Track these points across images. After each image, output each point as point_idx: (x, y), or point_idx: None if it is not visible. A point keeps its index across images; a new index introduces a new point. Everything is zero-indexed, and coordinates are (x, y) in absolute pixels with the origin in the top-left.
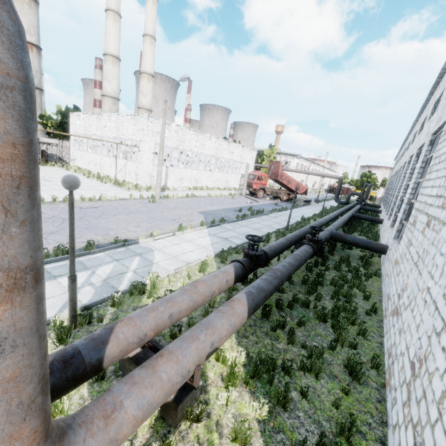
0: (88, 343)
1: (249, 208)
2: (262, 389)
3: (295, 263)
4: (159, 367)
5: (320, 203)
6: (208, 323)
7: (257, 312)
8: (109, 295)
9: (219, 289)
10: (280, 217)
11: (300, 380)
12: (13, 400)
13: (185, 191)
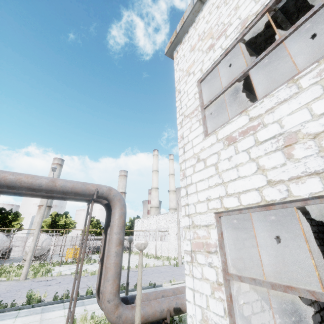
0: (130, 295)
1: None
2: None
3: None
4: (151, 301)
5: None
6: (176, 295)
7: None
8: None
9: None
10: None
11: None
12: (116, 270)
13: None
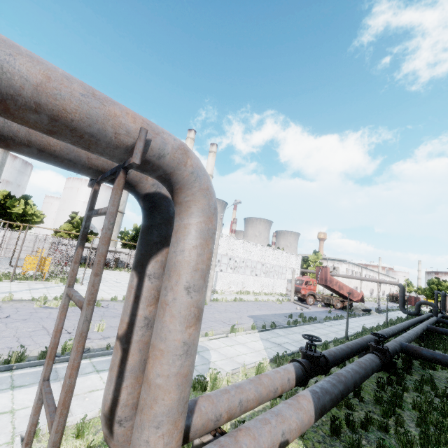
0: None
1: (300, 314)
2: None
3: (359, 370)
4: (240, 438)
5: (384, 313)
6: (277, 410)
7: (325, 428)
8: None
9: (281, 386)
10: (336, 325)
11: None
12: (182, 392)
13: (232, 295)
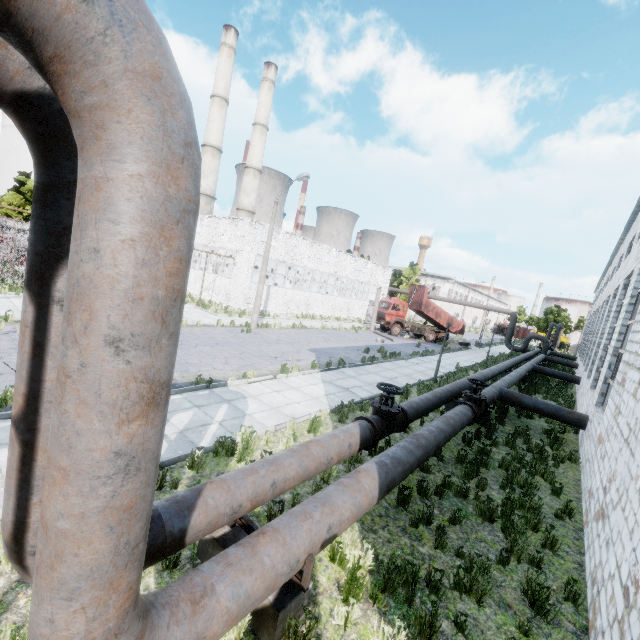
0: (170, 505)
1: (380, 348)
2: (397, 611)
3: (446, 428)
4: (261, 548)
5: (484, 347)
6: (325, 497)
7: (390, 497)
8: (187, 453)
9: (338, 455)
10: (424, 363)
11: (453, 604)
12: (123, 536)
13: (290, 319)
